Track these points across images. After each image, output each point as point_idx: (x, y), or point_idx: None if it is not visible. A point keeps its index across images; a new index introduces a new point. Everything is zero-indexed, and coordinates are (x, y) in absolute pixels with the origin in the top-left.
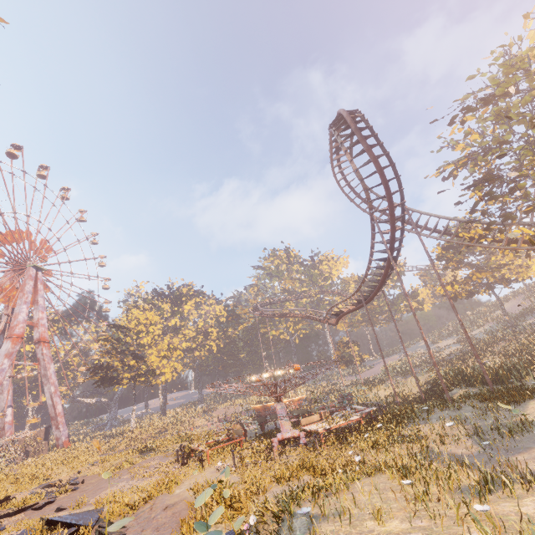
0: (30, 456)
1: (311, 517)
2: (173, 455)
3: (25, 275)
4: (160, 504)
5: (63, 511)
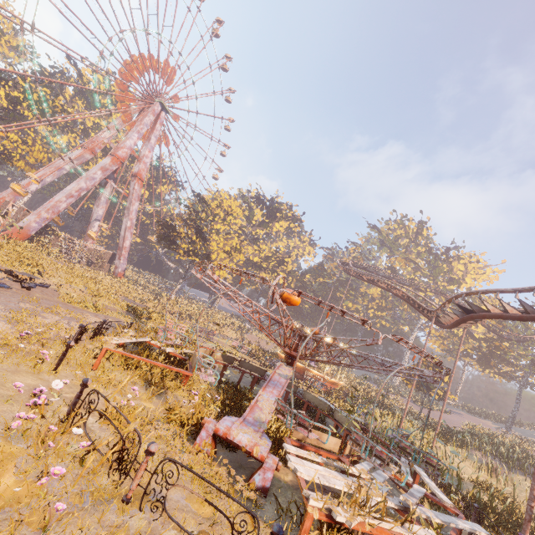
0: (92, 267)
1: None
2: None
3: (150, 108)
4: None
5: None
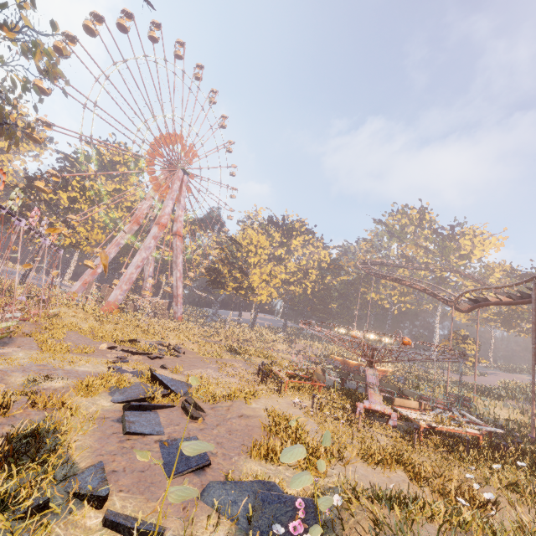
0: (157, 317)
1: None
2: (254, 366)
3: (175, 175)
4: (236, 409)
5: (165, 369)
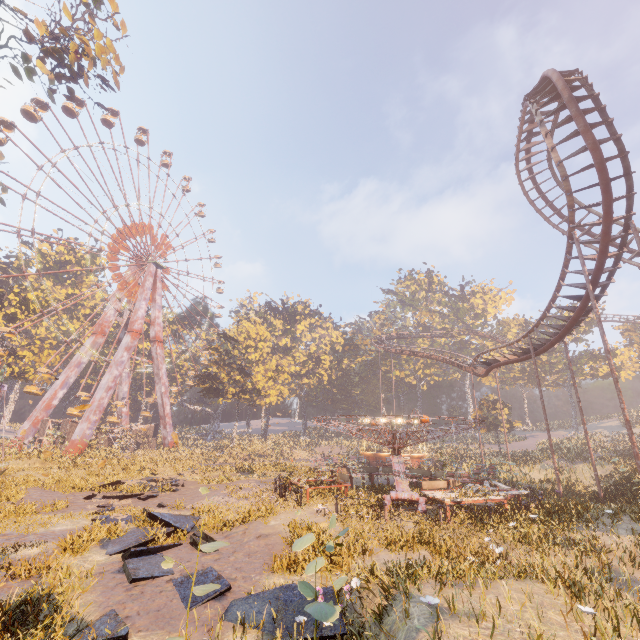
0: (140, 448)
1: (437, 611)
2: (270, 482)
3: (146, 271)
4: (253, 530)
5: (163, 508)
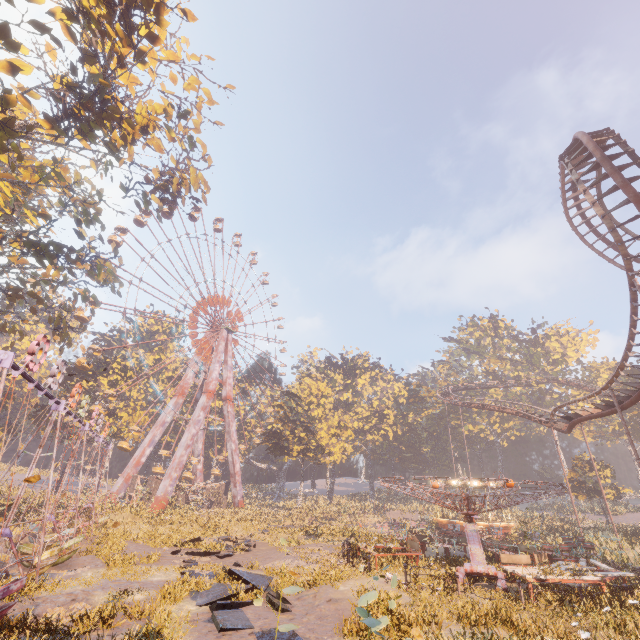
0: (213, 507)
1: None
2: (338, 547)
3: (219, 336)
4: (323, 594)
5: (239, 567)
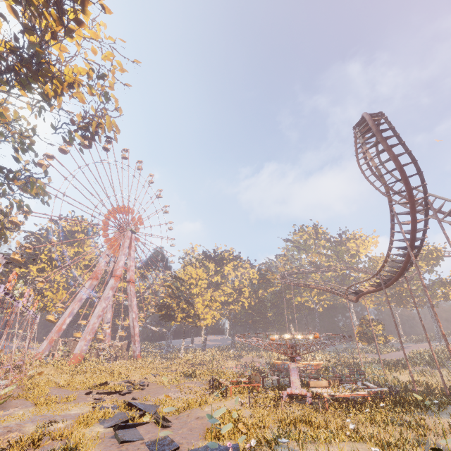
0: (118, 359)
1: (288, 447)
2: (207, 383)
3: (125, 235)
4: (194, 414)
5: (135, 400)
